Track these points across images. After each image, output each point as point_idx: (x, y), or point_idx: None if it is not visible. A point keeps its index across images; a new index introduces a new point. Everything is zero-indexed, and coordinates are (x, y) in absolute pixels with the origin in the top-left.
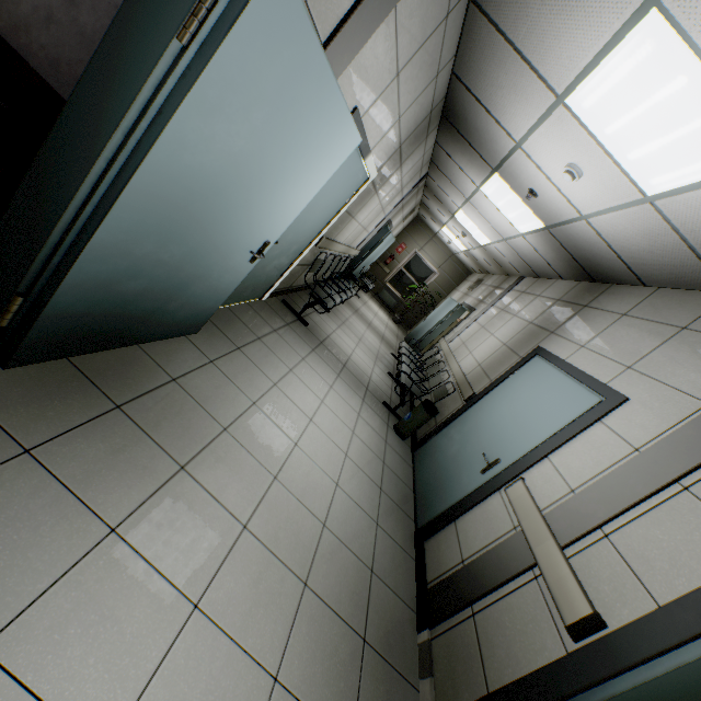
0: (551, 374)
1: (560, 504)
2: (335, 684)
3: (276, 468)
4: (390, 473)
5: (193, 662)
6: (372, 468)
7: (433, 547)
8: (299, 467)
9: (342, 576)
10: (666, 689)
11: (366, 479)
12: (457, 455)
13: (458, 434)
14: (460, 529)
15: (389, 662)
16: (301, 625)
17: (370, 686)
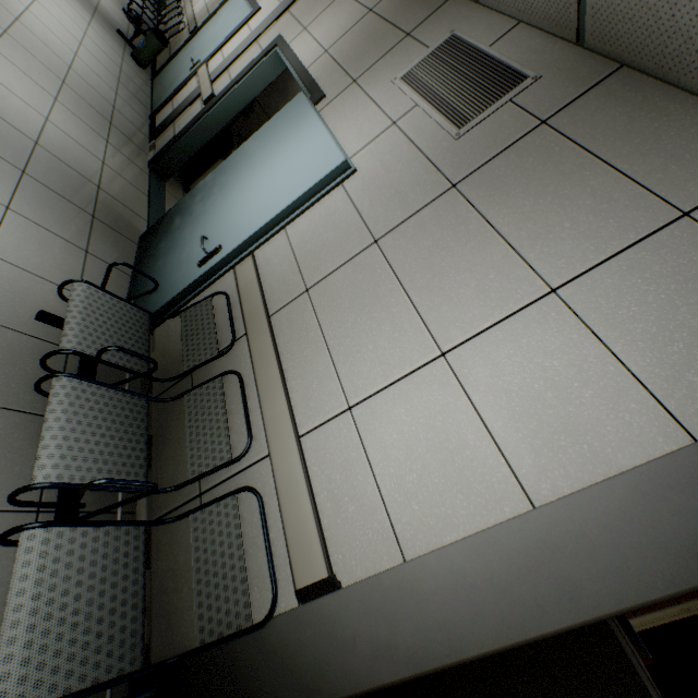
0: (240, 2)
1: (217, 67)
2: (95, 123)
3: (16, 14)
4: (128, 79)
5: (4, 66)
6: (110, 66)
7: (160, 116)
8: (37, 26)
9: (91, 96)
10: (228, 107)
11: (104, 68)
12: (180, 69)
13: (183, 57)
14: (175, 102)
15: (129, 139)
16: (67, 95)
17: (117, 137)
